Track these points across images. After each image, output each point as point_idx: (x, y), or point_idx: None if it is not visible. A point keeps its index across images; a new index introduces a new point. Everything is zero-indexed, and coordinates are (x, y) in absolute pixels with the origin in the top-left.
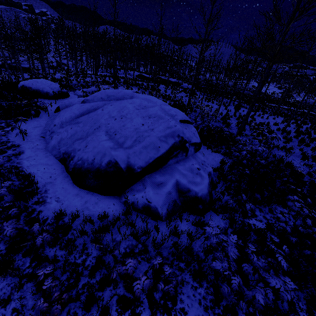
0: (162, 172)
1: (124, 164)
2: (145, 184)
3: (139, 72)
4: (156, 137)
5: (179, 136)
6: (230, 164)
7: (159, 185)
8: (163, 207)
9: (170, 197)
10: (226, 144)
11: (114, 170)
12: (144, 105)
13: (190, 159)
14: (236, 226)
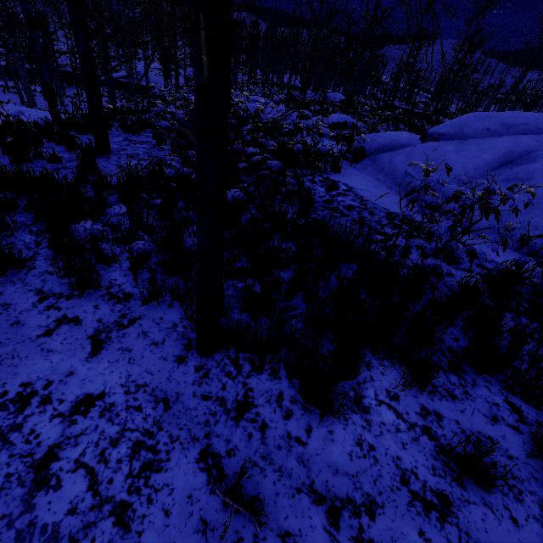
0: None
1: None
2: None
3: (344, 94)
4: None
5: None
6: None
7: None
8: None
9: None
10: None
11: None
12: None
13: None
14: None
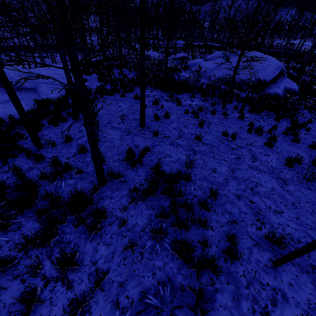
0: (276, 83)
1: (262, 79)
2: (271, 87)
3: (184, 40)
4: (273, 67)
5: (281, 68)
6: (301, 86)
7: (278, 87)
8: (281, 95)
9: (283, 92)
10: (293, 80)
11: (258, 82)
12: (257, 55)
13: (286, 79)
14: (313, 101)
